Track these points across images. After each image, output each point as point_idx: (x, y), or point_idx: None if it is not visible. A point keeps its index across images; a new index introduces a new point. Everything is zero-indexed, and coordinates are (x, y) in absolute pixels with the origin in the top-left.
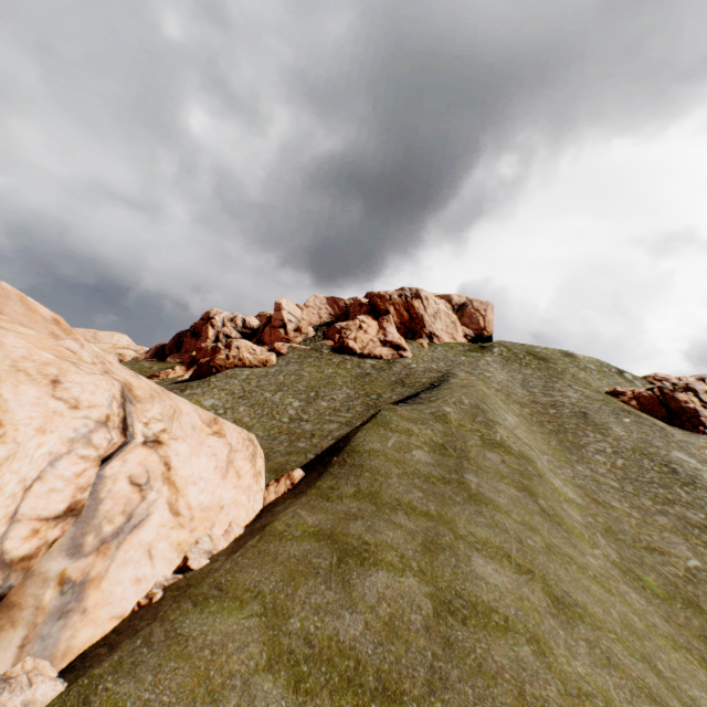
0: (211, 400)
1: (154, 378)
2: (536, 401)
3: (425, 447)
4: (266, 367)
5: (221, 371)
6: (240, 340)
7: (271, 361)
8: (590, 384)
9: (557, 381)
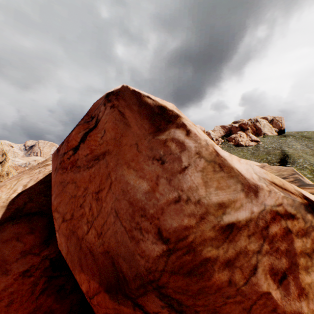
0: None
1: None
2: None
3: (308, 174)
4: None
5: None
6: None
7: None
8: None
9: None
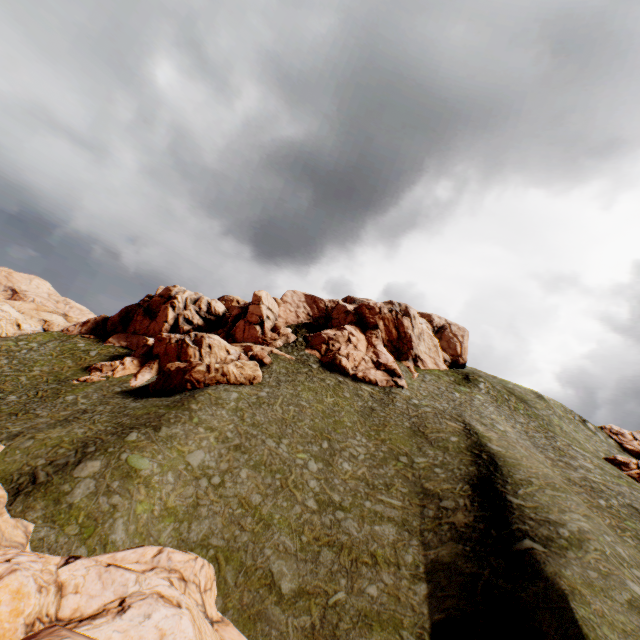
0: (199, 453)
1: (93, 371)
2: (571, 479)
3: None
4: (253, 385)
5: (197, 388)
6: (213, 337)
7: (258, 378)
8: (580, 442)
9: (555, 437)
